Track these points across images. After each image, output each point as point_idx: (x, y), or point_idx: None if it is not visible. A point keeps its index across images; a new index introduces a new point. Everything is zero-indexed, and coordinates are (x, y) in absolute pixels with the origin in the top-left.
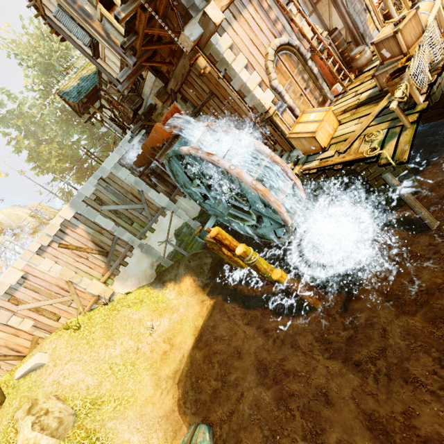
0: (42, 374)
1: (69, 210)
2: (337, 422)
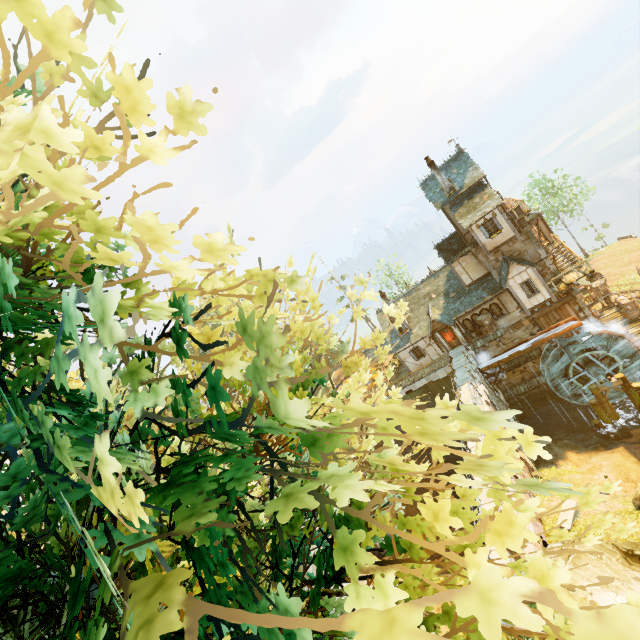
0: (590, 512)
1: (485, 388)
2: None
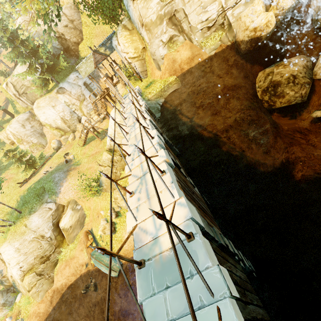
0: None
1: None
2: None
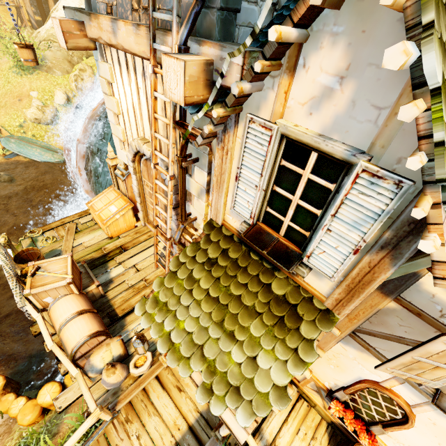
0: None
1: None
2: (38, 215)
